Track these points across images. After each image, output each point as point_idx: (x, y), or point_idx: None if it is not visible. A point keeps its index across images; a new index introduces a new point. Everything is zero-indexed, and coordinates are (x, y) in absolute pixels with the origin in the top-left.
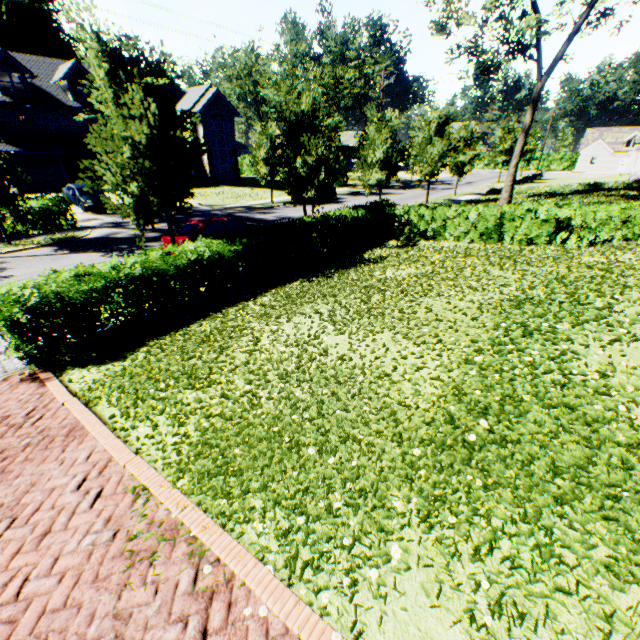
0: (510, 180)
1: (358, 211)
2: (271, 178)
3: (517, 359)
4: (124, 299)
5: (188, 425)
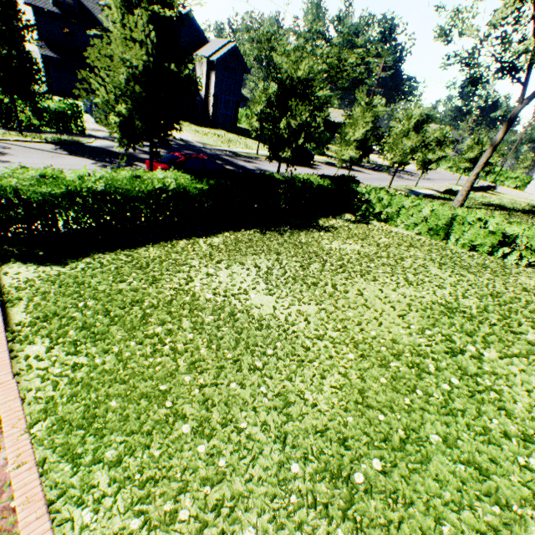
0: (468, 186)
1: (325, 180)
2: (261, 133)
3: (434, 380)
4: (81, 209)
5: (82, 356)
